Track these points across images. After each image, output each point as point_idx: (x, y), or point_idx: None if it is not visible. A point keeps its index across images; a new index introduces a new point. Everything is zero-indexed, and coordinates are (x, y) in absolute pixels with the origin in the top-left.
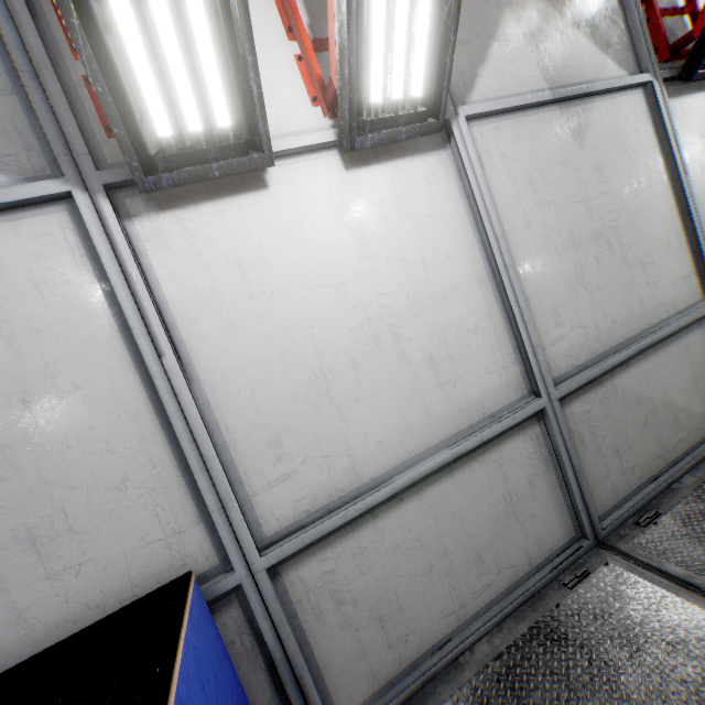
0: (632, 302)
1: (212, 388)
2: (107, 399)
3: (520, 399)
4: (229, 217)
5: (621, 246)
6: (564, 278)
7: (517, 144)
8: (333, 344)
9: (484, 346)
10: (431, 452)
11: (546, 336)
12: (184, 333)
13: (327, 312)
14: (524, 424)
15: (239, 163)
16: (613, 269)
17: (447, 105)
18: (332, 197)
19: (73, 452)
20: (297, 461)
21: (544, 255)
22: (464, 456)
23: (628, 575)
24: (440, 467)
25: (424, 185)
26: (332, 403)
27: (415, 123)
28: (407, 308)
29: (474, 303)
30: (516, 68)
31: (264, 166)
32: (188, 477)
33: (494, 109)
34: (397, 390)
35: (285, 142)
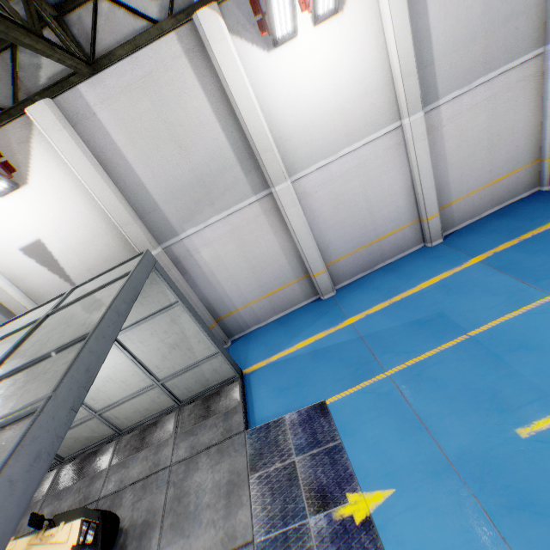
0: None
1: None
2: None
3: None
4: None
5: None
6: None
7: None
8: None
9: None
10: None
11: None
12: None
13: None
14: None
15: None
16: None
17: None
18: None
19: None
20: None
21: None
22: None
23: (54, 474)
24: None
25: None
26: None
27: None
28: None
29: None
30: None
31: None
32: None
33: None
34: None
35: None
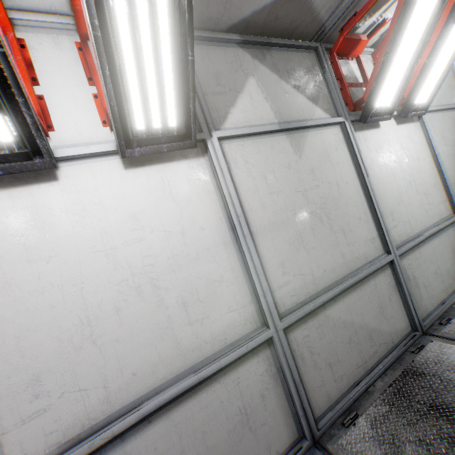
0: (337, 256)
1: None
2: None
3: (255, 330)
4: (20, 201)
5: (329, 219)
6: (289, 241)
7: (256, 155)
8: (100, 295)
9: (227, 291)
10: (179, 377)
11: (276, 282)
12: None
13: (98, 270)
14: (258, 349)
15: (22, 165)
16: (323, 235)
17: (204, 130)
18: (111, 187)
19: None
20: (55, 396)
21: (274, 226)
22: (207, 379)
23: None
24: (183, 392)
25: (186, 180)
26: (93, 344)
27: (174, 142)
28: (166, 266)
29: (221, 260)
30: (256, 110)
31: (47, 168)
32: None
33: (238, 134)
34: (153, 329)
35: (74, 150)
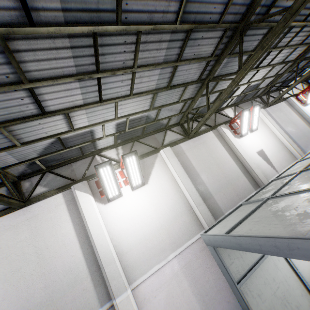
0: None
1: (302, 274)
2: (293, 278)
3: None
4: None
5: None
6: None
7: None
8: None
9: None
10: None
11: None
12: (295, 264)
13: None
14: None
15: None
16: None
17: None
18: None
19: (293, 289)
20: None
21: None
22: None
23: None
24: None
25: None
26: None
27: None
28: None
29: None
30: None
31: None
32: (307, 292)
33: None
34: None
35: None
